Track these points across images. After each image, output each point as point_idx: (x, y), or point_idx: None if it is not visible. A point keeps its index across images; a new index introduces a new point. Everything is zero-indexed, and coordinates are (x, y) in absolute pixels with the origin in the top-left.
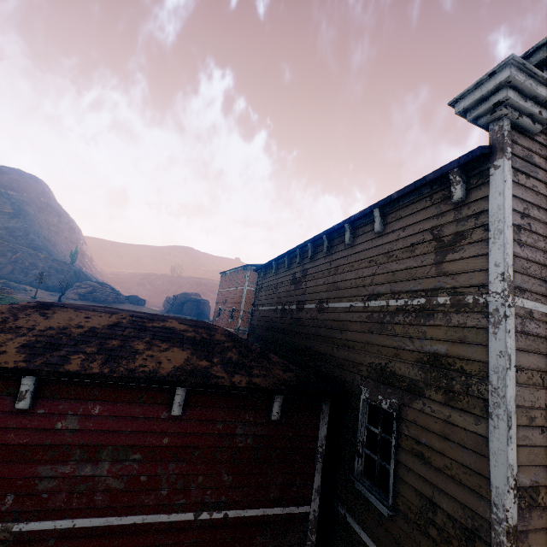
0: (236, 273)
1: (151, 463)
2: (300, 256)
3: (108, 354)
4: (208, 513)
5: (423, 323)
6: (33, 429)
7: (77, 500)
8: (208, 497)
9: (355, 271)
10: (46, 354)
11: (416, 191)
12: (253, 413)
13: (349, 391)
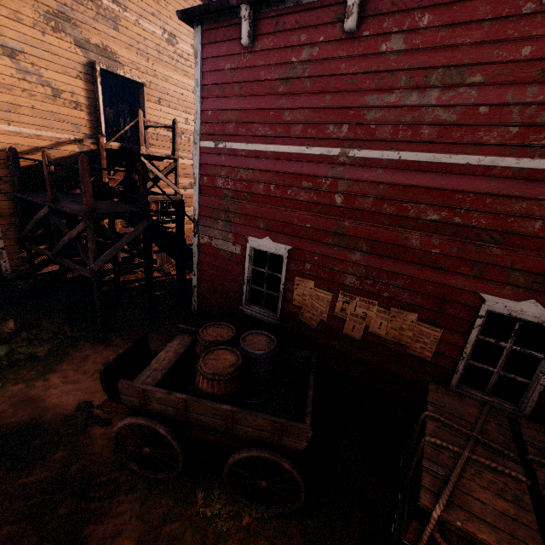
0: None
1: (496, 89)
2: None
3: None
4: None
5: None
6: (359, 57)
7: (402, 133)
8: None
9: None
10: None
11: None
12: None
13: None
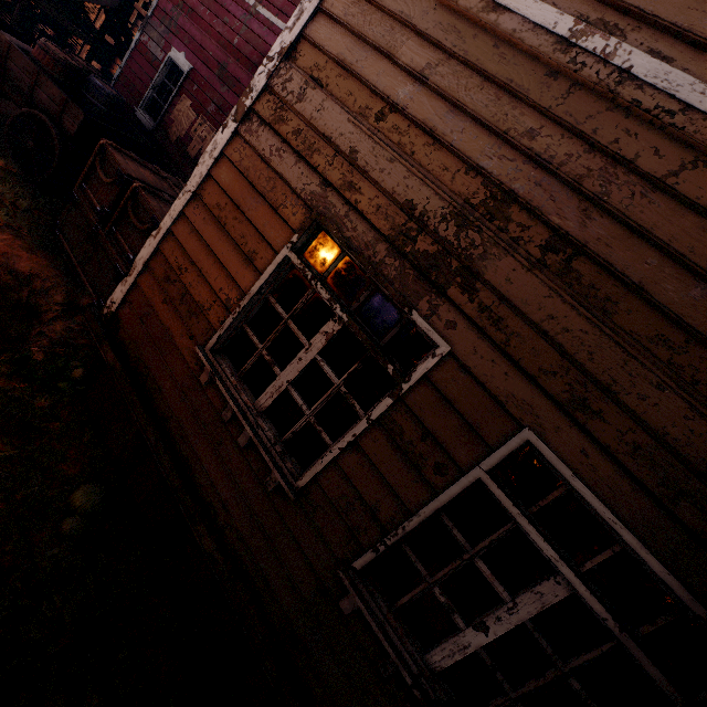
0: None
1: None
2: None
3: None
4: None
5: None
6: None
7: (286, 7)
8: None
9: None
10: None
11: None
12: None
13: None
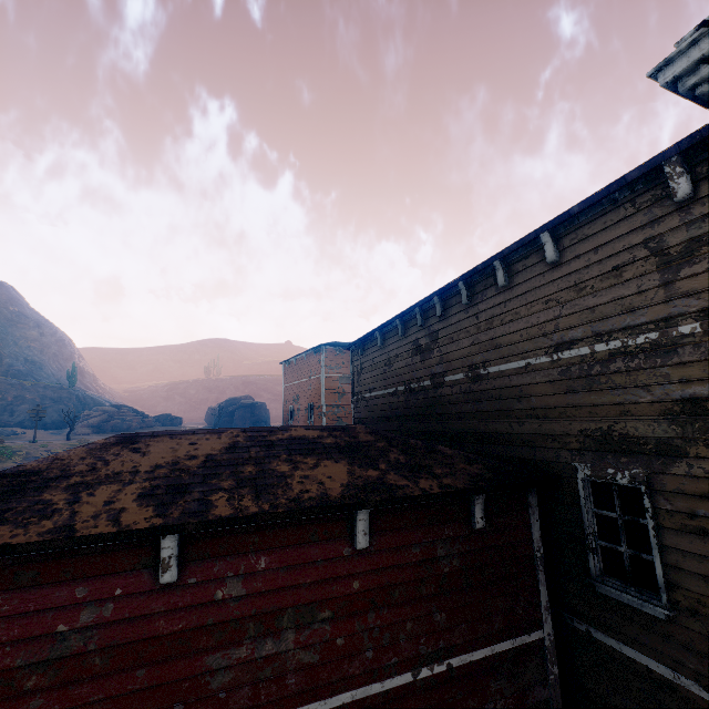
0: (305, 359)
1: (345, 619)
2: (421, 317)
3: (253, 485)
4: (427, 668)
5: (661, 364)
6: (187, 608)
7: (264, 691)
8: (424, 648)
9: (524, 318)
10: (177, 501)
11: (606, 198)
12: (451, 525)
13: (554, 472)
